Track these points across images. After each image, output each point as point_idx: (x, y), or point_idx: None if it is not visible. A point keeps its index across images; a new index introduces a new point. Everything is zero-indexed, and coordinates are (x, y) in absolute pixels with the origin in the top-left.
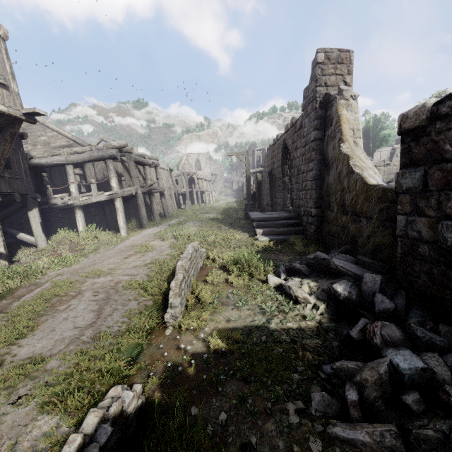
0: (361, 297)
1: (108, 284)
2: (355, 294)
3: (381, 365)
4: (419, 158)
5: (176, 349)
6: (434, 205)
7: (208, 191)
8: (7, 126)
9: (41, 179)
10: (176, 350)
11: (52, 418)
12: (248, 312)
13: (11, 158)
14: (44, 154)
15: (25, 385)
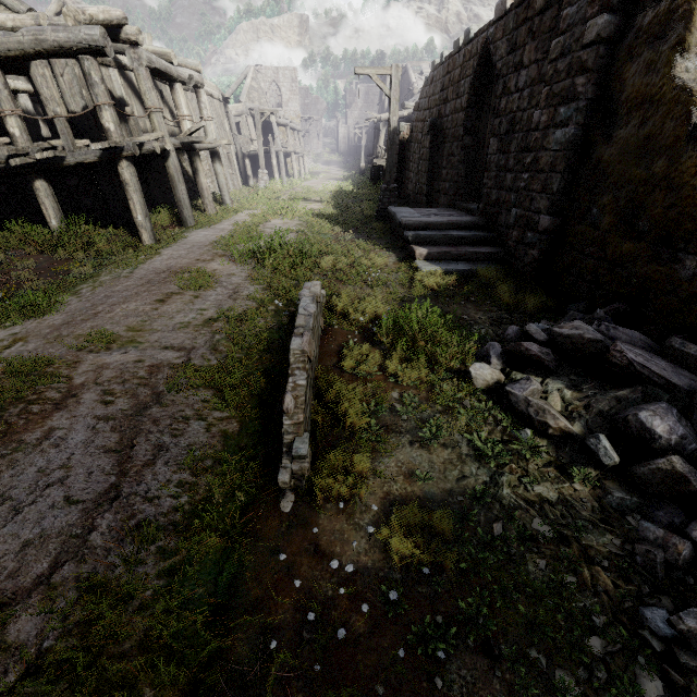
0: None
1: (132, 371)
2: (693, 440)
3: None
4: None
5: (313, 557)
6: None
7: (297, 153)
8: None
9: None
10: (315, 559)
11: None
12: (445, 453)
13: None
14: None
15: None
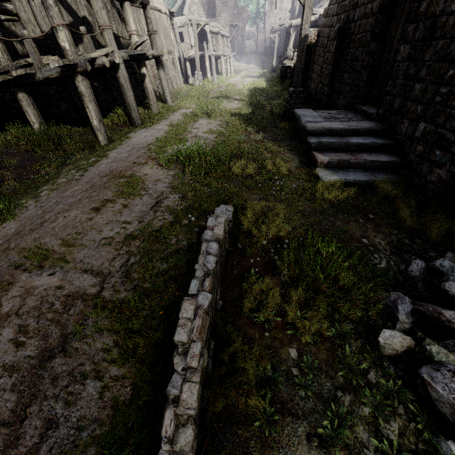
0: None
1: (50, 301)
2: None
3: None
4: None
5: None
6: None
7: (225, 56)
8: None
9: None
10: None
11: None
12: None
13: None
14: None
15: None
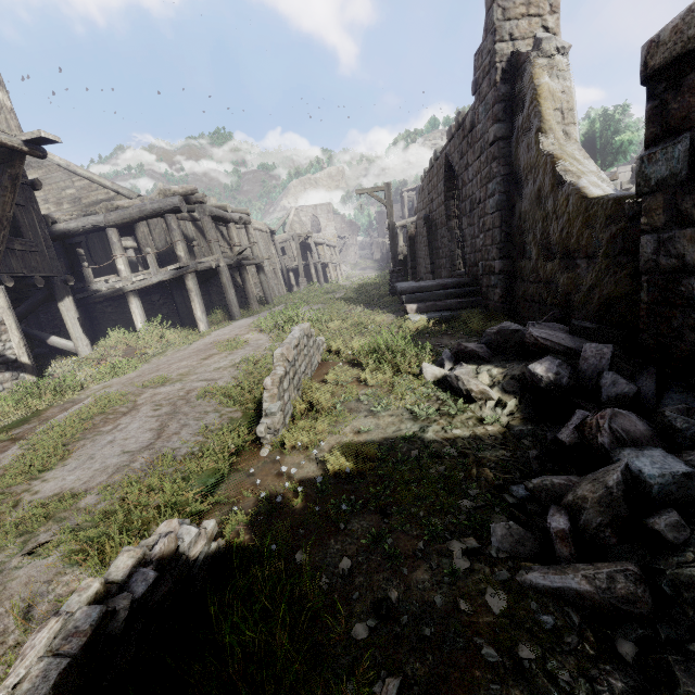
0: (577, 381)
1: (176, 394)
2: (567, 375)
3: (610, 473)
4: (682, 118)
5: (275, 476)
6: None
7: (334, 263)
8: (3, 165)
9: (75, 256)
10: (276, 477)
11: (83, 571)
12: (390, 419)
13: (21, 221)
14: (72, 214)
15: (46, 529)
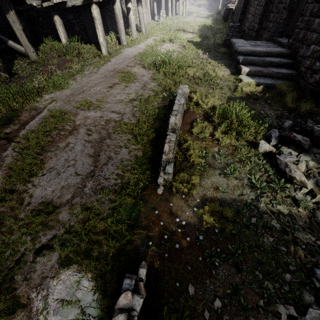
0: None
1: (98, 121)
2: None
3: None
4: None
5: (168, 214)
6: None
7: None
8: None
9: None
10: (169, 215)
11: (72, 278)
12: (235, 182)
13: None
14: None
15: (44, 235)
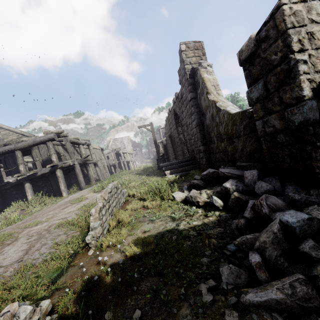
0: (246, 188)
1: (42, 228)
2: (241, 186)
3: (273, 225)
4: (258, 74)
5: (96, 265)
6: (278, 102)
7: (132, 161)
8: None
9: None
10: (97, 265)
11: None
12: (161, 222)
13: None
14: None
15: None
